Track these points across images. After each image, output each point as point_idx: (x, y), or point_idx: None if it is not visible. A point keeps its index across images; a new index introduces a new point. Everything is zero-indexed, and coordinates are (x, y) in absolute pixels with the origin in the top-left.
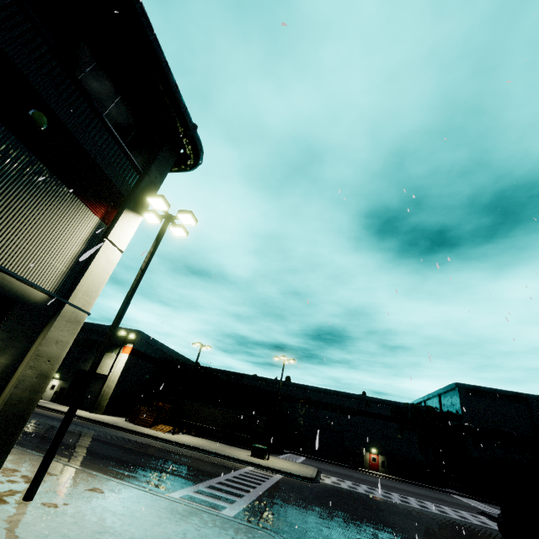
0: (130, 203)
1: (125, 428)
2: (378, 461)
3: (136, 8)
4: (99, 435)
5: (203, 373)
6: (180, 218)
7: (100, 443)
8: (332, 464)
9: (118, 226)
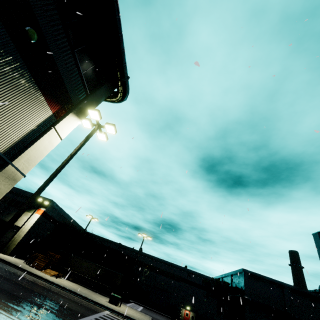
0: (76, 109)
1: (22, 268)
2: (189, 316)
3: None
4: (1, 271)
5: (87, 237)
6: (106, 128)
7: (0, 278)
8: (160, 314)
9: (64, 121)
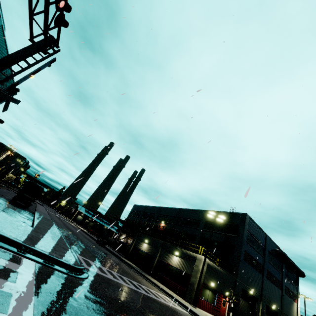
0: (298, 296)
1: None
2: None
3: (296, 267)
4: None
5: None
6: (308, 298)
7: None
8: None
9: (298, 303)
